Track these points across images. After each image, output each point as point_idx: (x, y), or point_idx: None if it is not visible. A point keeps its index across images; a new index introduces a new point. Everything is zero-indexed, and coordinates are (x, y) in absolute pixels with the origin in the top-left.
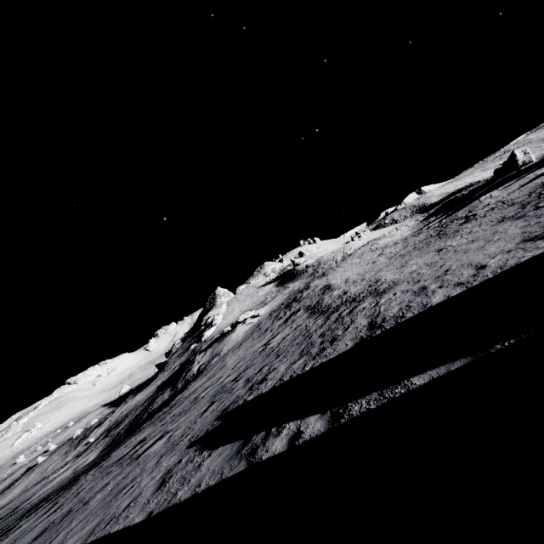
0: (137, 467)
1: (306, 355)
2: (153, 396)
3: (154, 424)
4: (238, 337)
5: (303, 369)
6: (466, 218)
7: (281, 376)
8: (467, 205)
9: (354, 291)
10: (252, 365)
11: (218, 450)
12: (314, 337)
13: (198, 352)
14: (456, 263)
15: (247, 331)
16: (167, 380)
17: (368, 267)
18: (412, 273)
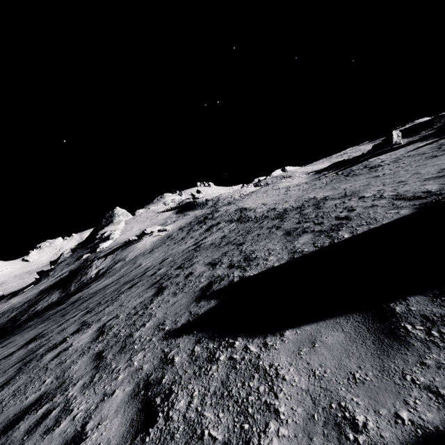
0: (43, 375)
1: (308, 233)
2: (35, 298)
3: (50, 320)
4: (145, 245)
5: (334, 238)
6: (369, 167)
7: (291, 250)
8: (357, 164)
9: (287, 206)
10: (198, 256)
11: (287, 337)
12: (290, 225)
13: (96, 258)
14: (444, 166)
15: (156, 242)
16: (54, 284)
17: (282, 196)
18: (368, 185)
